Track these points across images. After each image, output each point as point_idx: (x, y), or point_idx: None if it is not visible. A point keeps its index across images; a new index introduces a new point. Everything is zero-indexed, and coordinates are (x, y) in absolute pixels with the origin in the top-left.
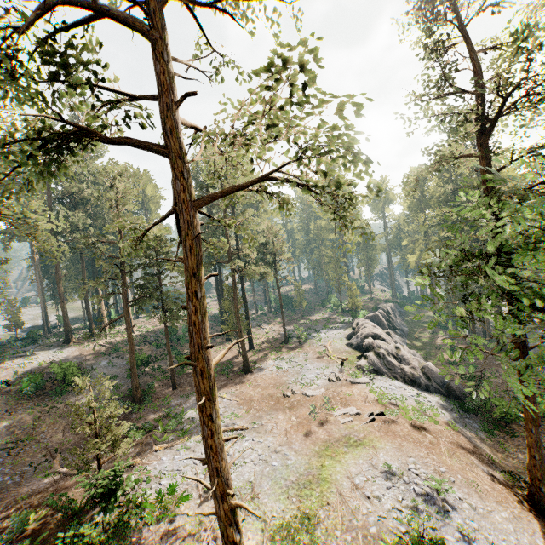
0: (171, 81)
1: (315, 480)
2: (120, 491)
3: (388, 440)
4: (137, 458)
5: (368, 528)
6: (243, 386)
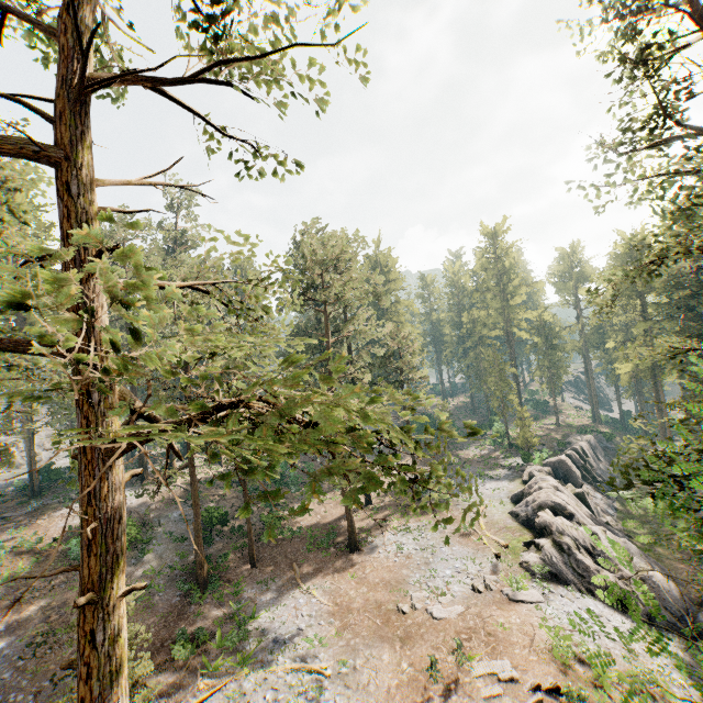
0: (78, 226)
1: None
2: None
3: None
4: (173, 698)
5: None
6: (344, 576)
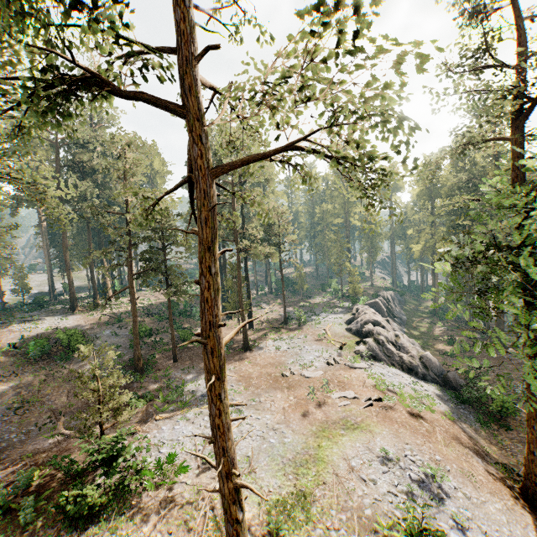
0: (194, 34)
1: (312, 460)
2: (122, 457)
3: (385, 426)
4: (138, 426)
5: (363, 510)
6: (243, 363)
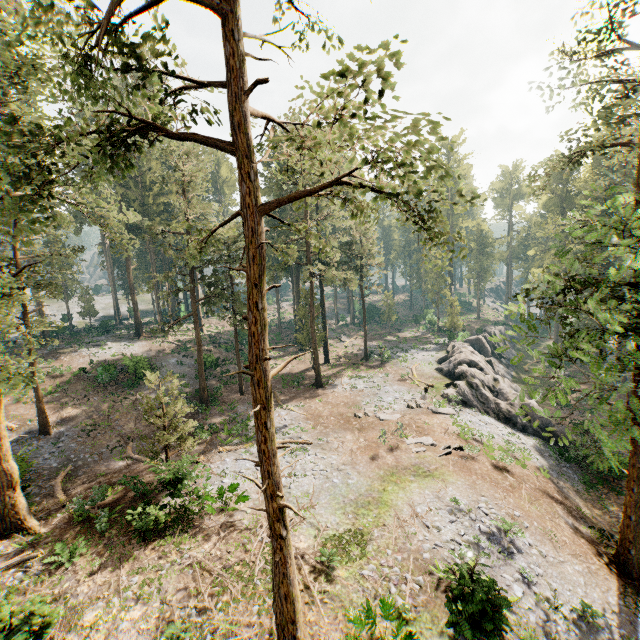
0: (240, 64)
1: (374, 502)
2: (185, 482)
3: (462, 476)
4: (202, 456)
5: (421, 553)
6: (313, 401)
